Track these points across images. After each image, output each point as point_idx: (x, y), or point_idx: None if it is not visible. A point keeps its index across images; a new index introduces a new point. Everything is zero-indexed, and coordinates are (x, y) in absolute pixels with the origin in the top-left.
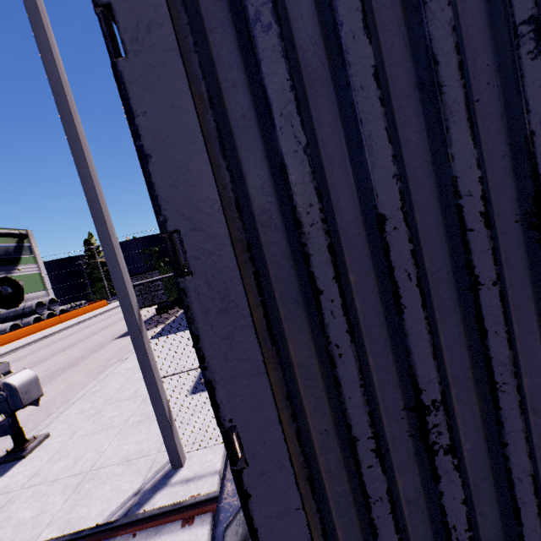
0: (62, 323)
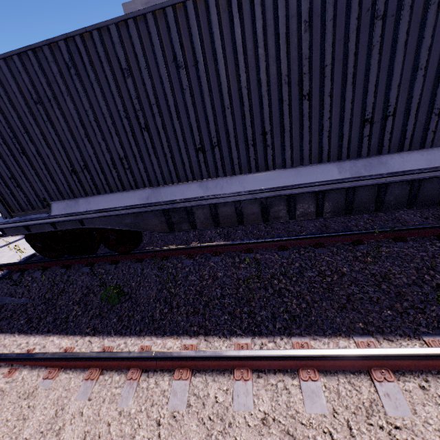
0: None
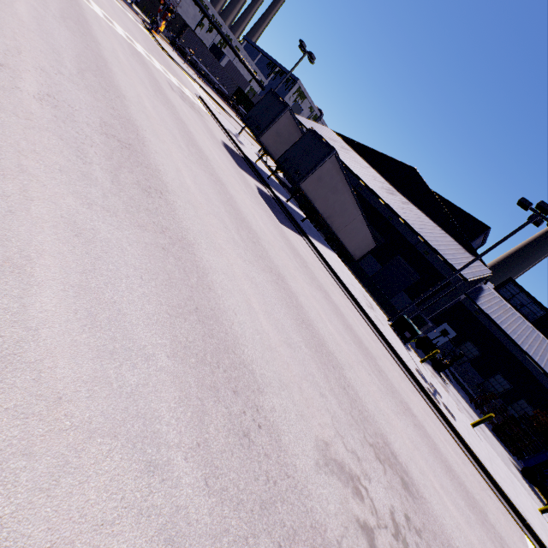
0: None
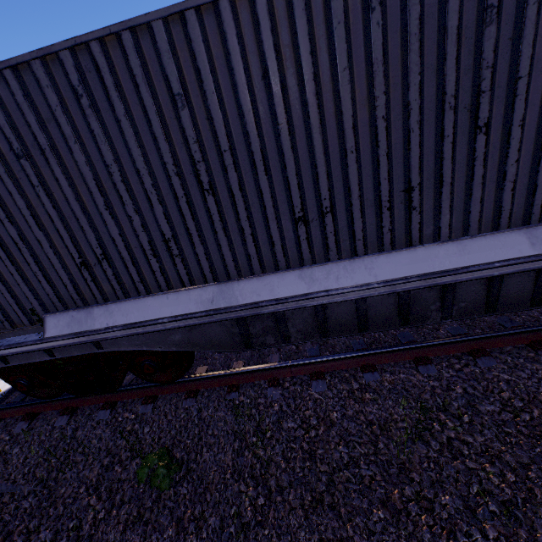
0: None
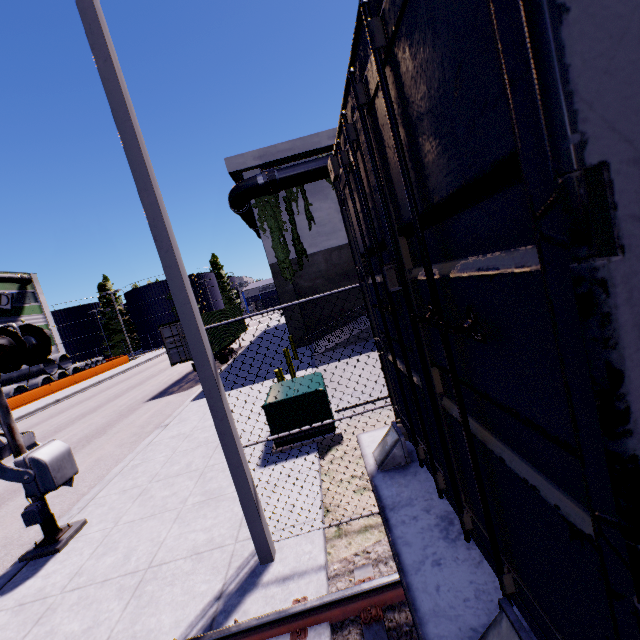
0: (77, 384)
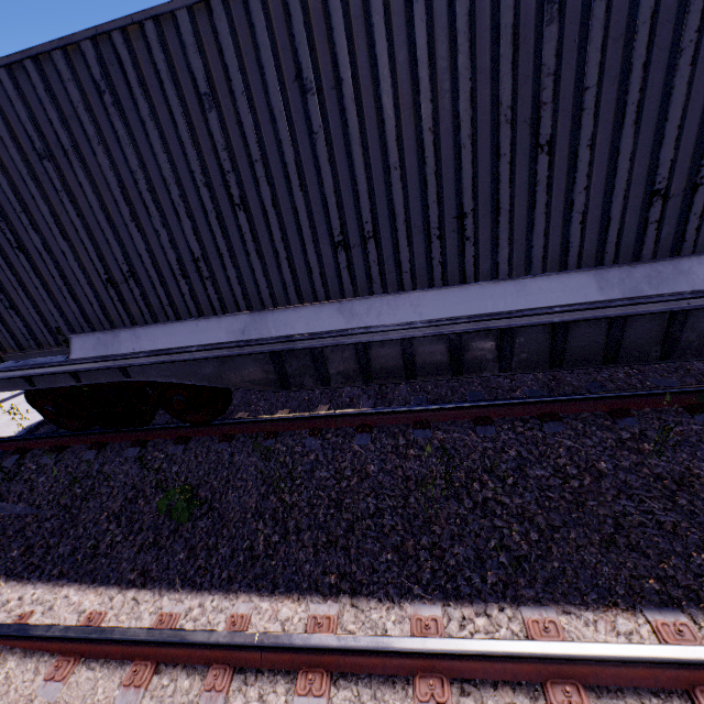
0: None
